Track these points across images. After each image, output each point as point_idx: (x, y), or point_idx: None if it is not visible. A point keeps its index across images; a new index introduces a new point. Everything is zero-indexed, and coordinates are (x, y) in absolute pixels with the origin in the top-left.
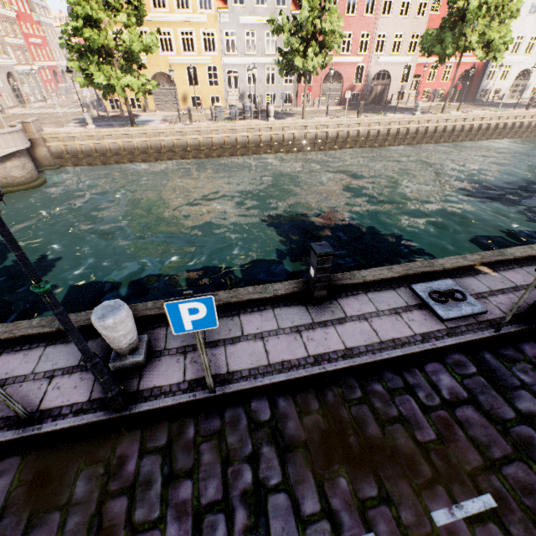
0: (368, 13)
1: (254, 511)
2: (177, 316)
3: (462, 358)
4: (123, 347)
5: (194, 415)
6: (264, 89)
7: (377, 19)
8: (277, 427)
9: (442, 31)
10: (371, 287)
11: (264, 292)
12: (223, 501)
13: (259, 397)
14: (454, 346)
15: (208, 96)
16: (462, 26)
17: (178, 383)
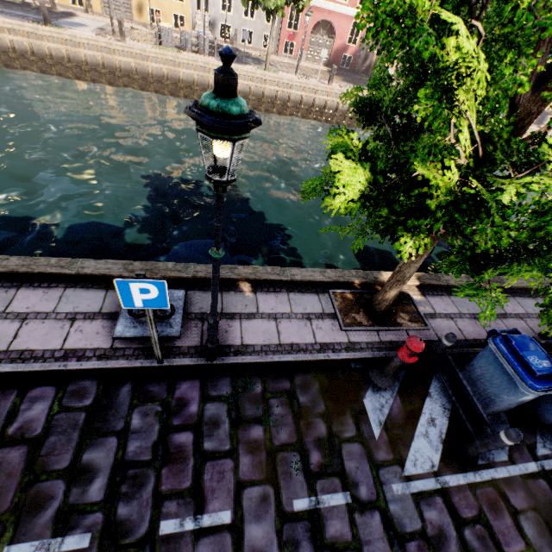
0: None
1: None
2: None
3: (92, 386)
4: None
5: None
6: (240, 21)
7: None
8: None
9: None
10: (83, 282)
11: None
12: None
13: None
14: (99, 370)
15: (171, 13)
16: None
17: None
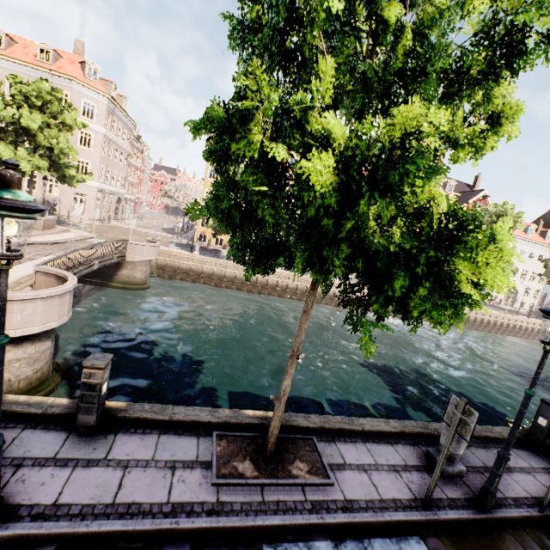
0: None
1: None
2: None
3: None
4: (460, 453)
5: (539, 530)
6: None
7: None
8: None
9: None
10: None
11: (492, 432)
12: None
13: None
14: None
15: None
16: None
17: (503, 497)
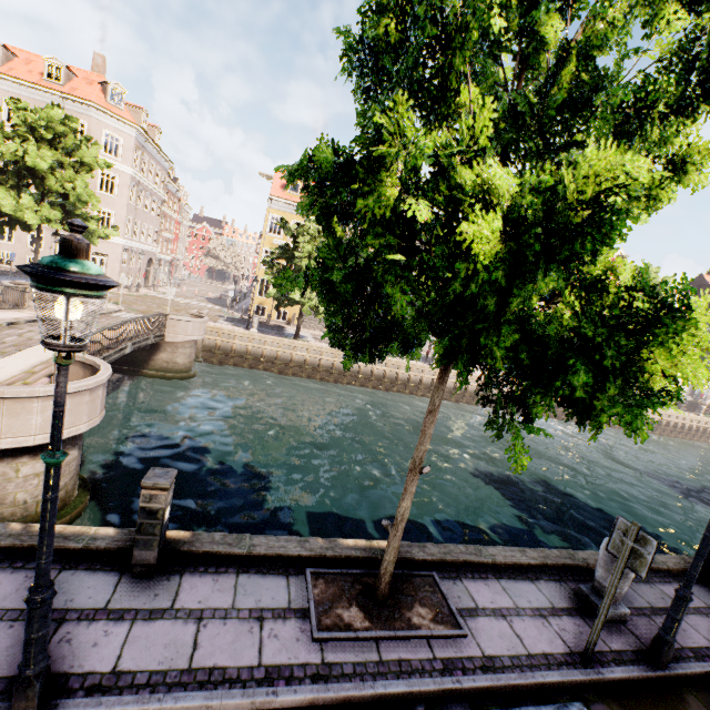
0: None
1: None
2: None
3: None
4: (623, 591)
5: None
6: None
7: None
8: None
9: None
10: None
11: (654, 562)
12: None
13: None
14: None
15: None
16: None
17: (679, 648)
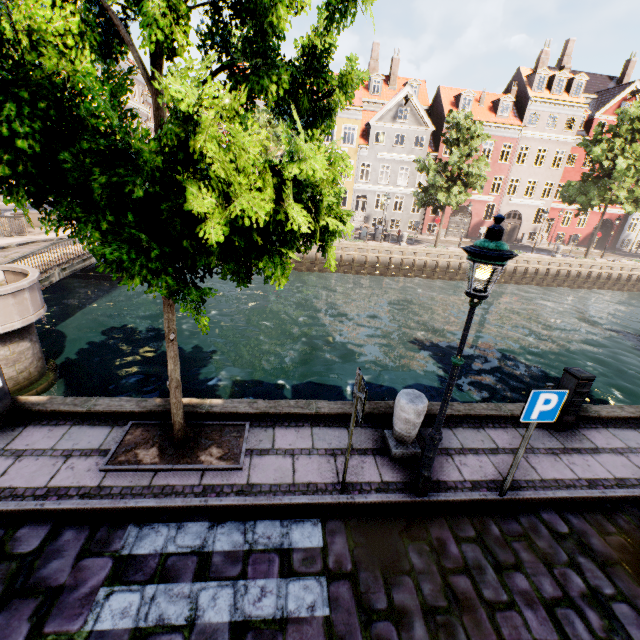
0: (502, 161)
1: (603, 614)
2: (533, 404)
3: None
4: (412, 435)
5: (489, 515)
6: (390, 214)
7: (511, 166)
8: (582, 541)
9: (584, 184)
10: (608, 423)
11: (499, 410)
12: (565, 598)
13: (546, 509)
14: None
15: None
16: (605, 181)
17: (460, 481)
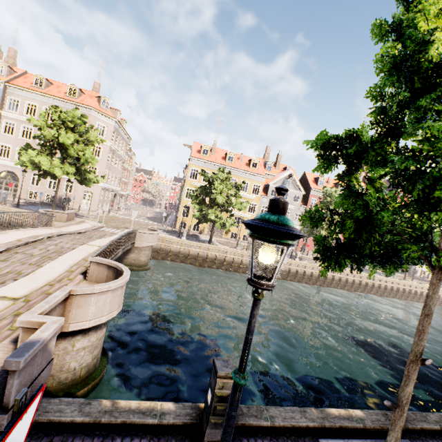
0: None
1: None
2: None
3: None
4: None
5: None
6: None
7: None
8: None
9: None
10: None
11: None
12: None
13: None
14: None
15: (242, 234)
16: None
17: None
